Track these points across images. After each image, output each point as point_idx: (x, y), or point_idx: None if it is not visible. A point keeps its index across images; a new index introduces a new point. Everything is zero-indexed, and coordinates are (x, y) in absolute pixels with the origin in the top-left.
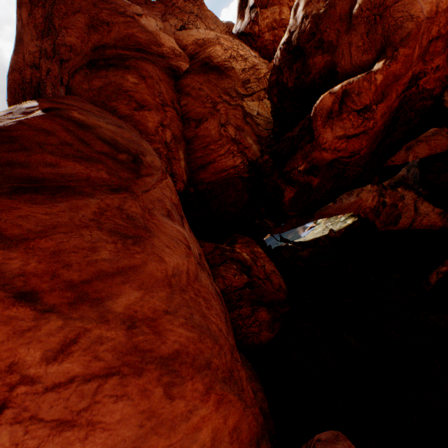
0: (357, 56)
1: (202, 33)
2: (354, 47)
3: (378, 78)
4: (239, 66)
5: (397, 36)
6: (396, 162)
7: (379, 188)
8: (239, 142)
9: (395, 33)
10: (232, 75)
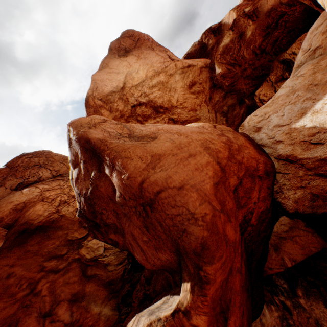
0: (150, 251)
1: (25, 194)
2: (140, 240)
3: (197, 321)
4: (71, 207)
5: (188, 246)
6: (275, 269)
7: (280, 311)
8: (78, 324)
9: (182, 238)
10: (63, 223)
